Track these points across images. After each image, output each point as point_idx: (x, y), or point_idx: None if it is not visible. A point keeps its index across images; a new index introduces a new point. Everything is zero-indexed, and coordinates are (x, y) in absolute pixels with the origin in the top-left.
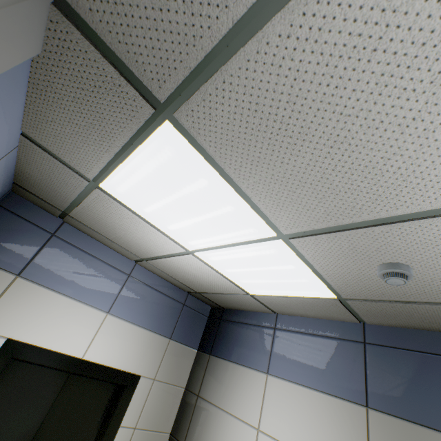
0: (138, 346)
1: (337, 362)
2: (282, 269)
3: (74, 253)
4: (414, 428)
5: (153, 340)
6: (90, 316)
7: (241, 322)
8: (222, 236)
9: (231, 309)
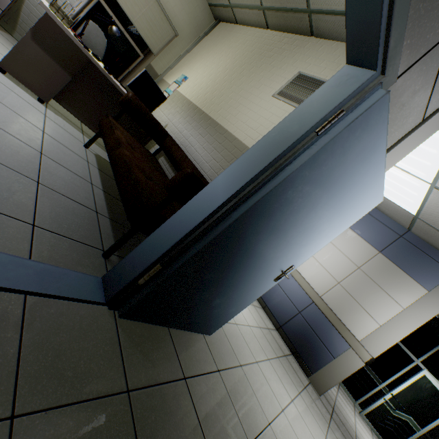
0: None
1: (380, 235)
2: (408, 192)
3: None
4: (392, 265)
5: None
6: None
7: None
8: (403, 164)
9: None
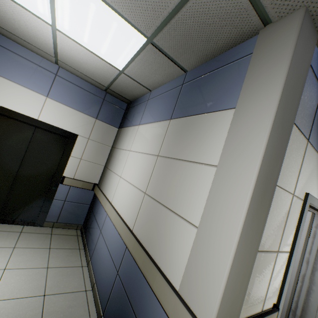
0: (74, 119)
1: (167, 103)
2: (95, 15)
3: (10, 55)
4: (185, 119)
5: (83, 117)
6: (35, 97)
7: (136, 105)
8: None
9: (134, 100)
